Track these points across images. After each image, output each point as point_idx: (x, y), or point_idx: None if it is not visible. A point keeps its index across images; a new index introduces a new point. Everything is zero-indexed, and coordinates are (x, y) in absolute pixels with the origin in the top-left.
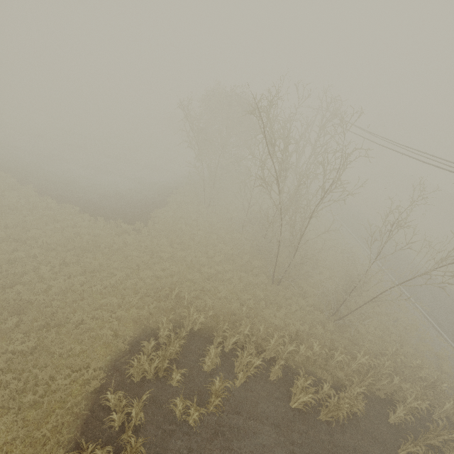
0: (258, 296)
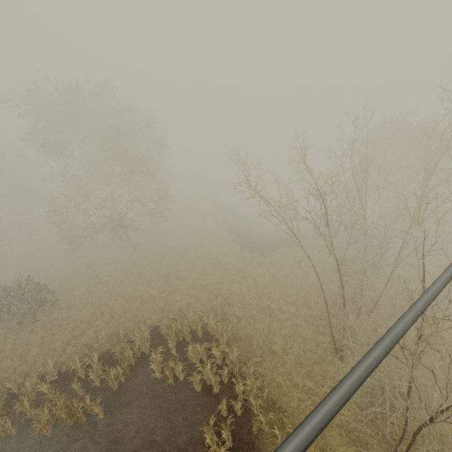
0: (295, 351)
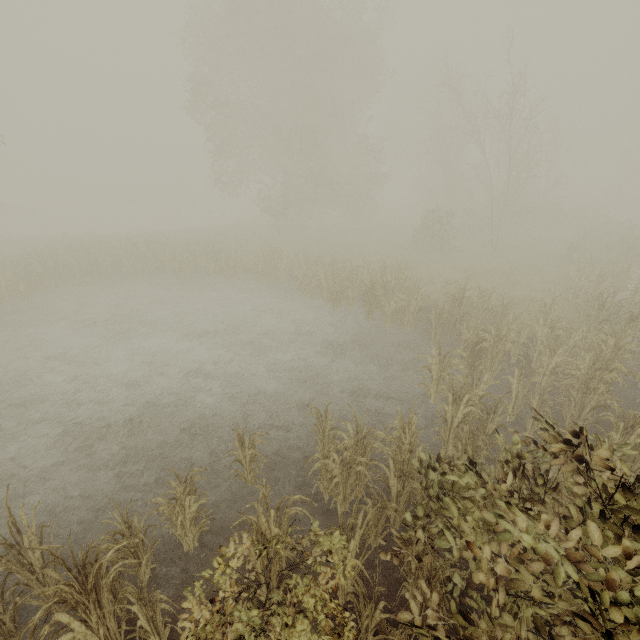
0: None
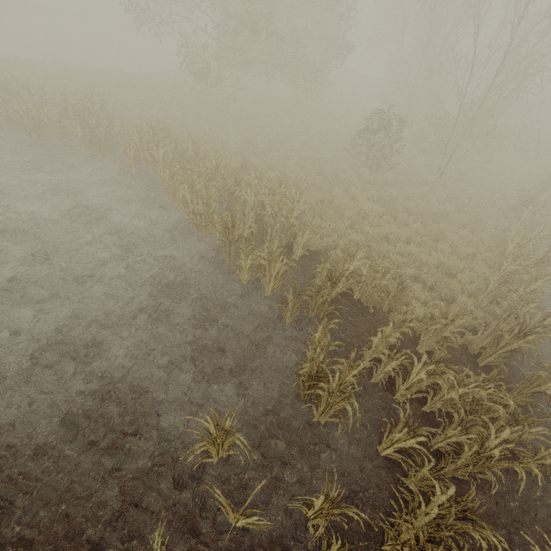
0: None
